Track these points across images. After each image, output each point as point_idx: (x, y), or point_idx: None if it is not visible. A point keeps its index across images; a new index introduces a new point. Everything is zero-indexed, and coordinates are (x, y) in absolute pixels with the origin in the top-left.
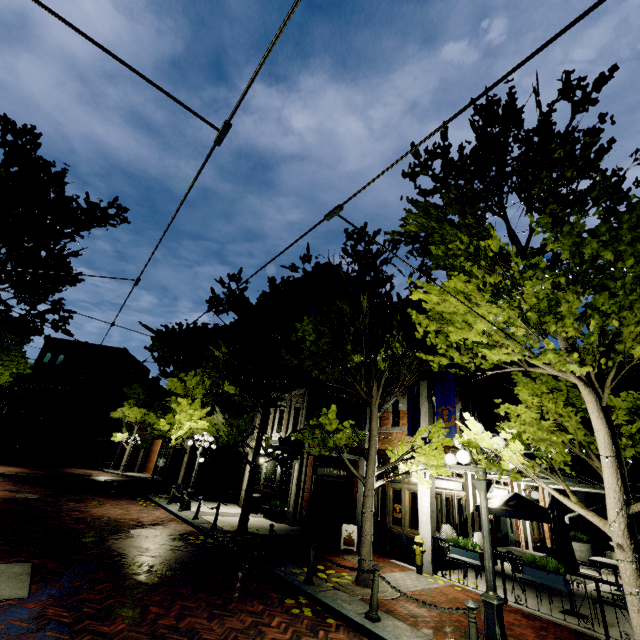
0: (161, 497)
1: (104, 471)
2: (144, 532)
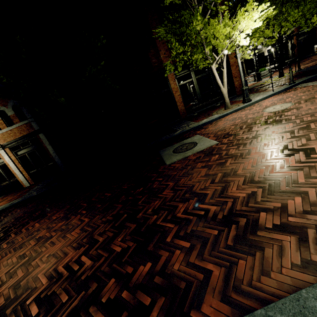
0: None
1: None
2: None
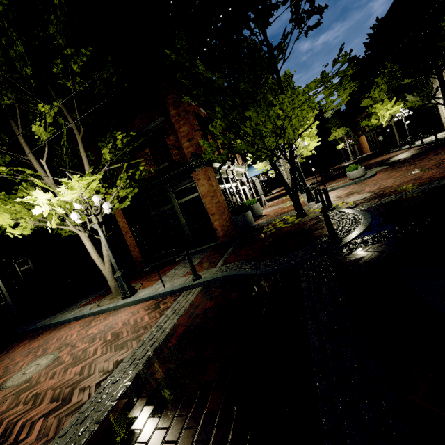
0: (392, 150)
1: (344, 163)
2: (402, 154)
